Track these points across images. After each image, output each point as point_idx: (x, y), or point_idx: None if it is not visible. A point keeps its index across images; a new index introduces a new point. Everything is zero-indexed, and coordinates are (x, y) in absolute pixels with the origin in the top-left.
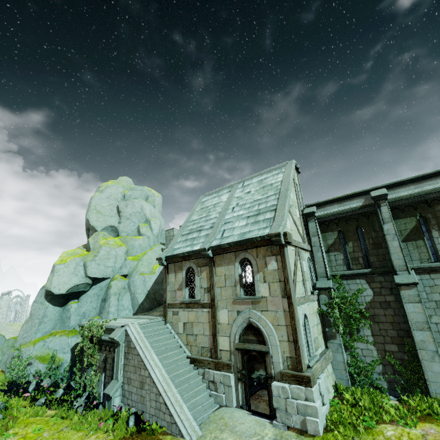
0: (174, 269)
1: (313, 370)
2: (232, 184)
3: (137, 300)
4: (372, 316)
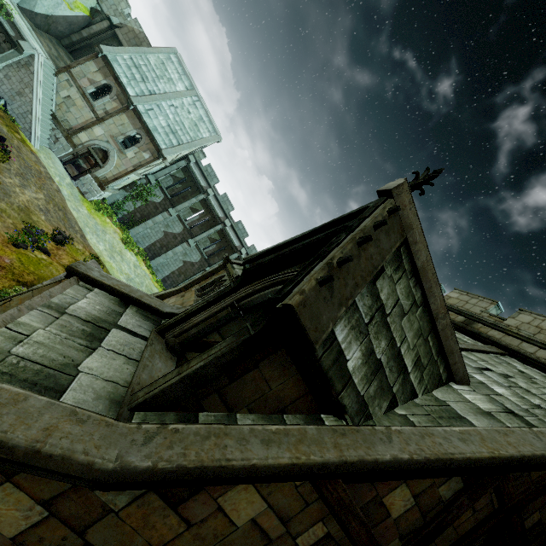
0: (101, 68)
1: (109, 189)
2: (195, 87)
3: (36, 6)
4: (148, 204)
